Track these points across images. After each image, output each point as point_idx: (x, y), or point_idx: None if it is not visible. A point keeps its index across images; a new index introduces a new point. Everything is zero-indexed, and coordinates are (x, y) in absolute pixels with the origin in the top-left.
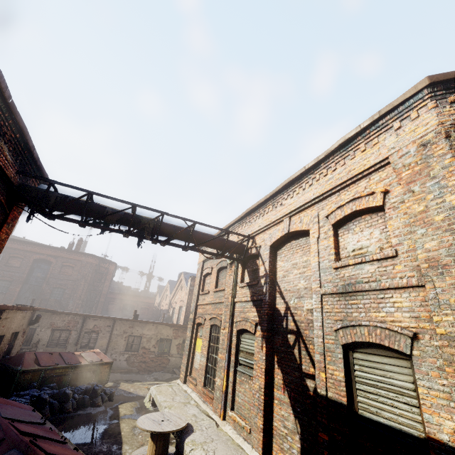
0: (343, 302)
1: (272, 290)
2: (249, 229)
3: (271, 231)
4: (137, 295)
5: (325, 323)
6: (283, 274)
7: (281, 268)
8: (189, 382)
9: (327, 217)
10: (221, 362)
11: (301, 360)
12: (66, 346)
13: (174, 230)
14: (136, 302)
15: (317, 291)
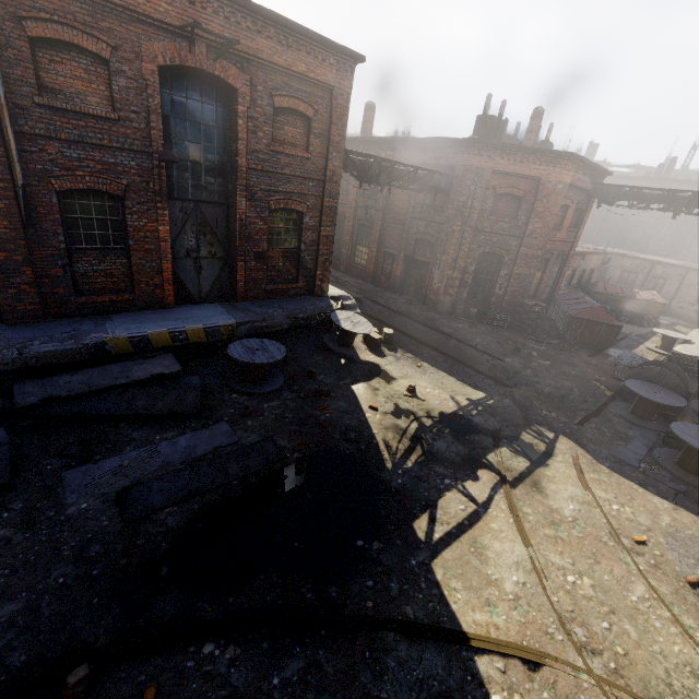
0: None
1: None
2: None
3: None
4: None
5: None
6: None
7: None
8: None
9: None
10: None
11: None
12: (632, 286)
13: None
14: None
15: None
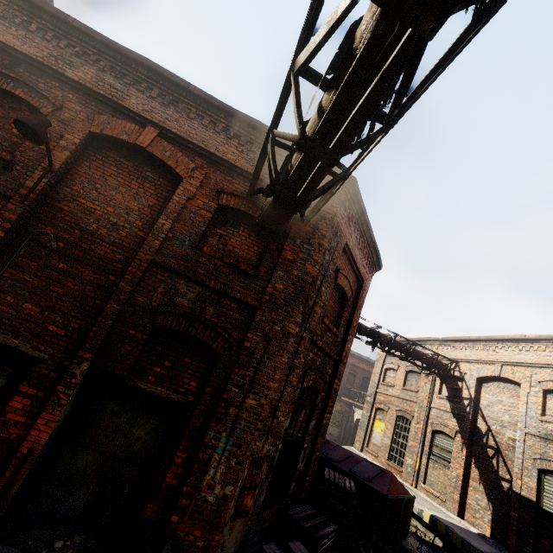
0: (543, 444)
1: (475, 412)
2: (452, 353)
3: (479, 366)
4: None
5: (526, 452)
6: (487, 403)
7: (486, 398)
8: (367, 452)
9: (539, 382)
10: (413, 447)
11: (499, 468)
12: None
13: (399, 346)
14: None
15: (522, 429)
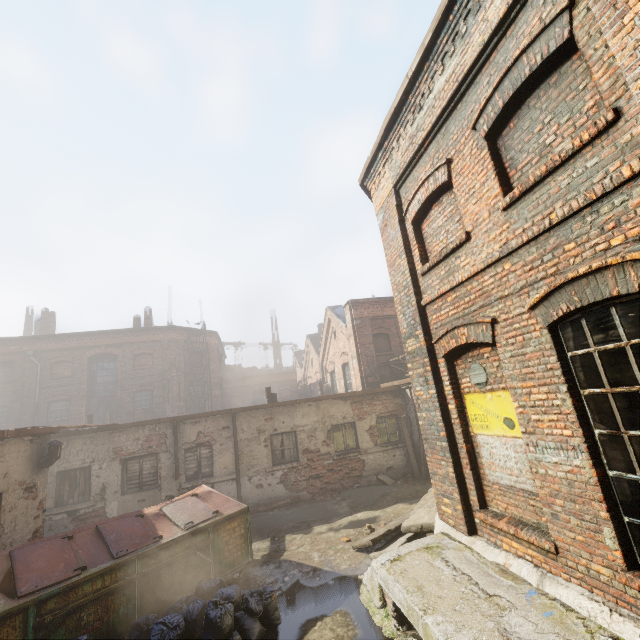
0: None
1: None
2: None
3: None
4: (267, 374)
5: None
6: None
7: None
8: (494, 531)
9: None
10: None
11: None
12: (159, 485)
13: None
14: (269, 384)
15: None
